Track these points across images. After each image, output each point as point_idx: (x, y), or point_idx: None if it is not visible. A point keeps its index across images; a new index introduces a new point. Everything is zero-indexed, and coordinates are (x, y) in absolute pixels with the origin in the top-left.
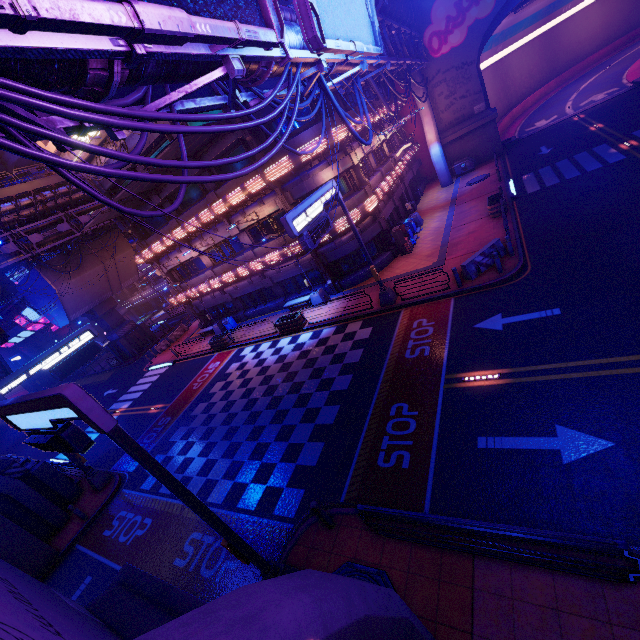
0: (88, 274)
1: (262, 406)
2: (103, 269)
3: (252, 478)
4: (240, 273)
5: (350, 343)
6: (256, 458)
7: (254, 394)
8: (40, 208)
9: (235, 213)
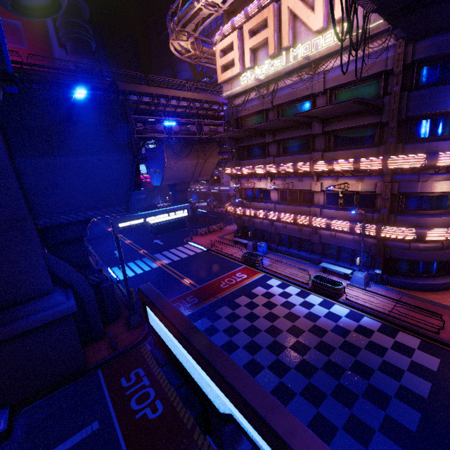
0: (187, 162)
1: (291, 361)
2: (196, 163)
3: None
4: (299, 220)
5: (407, 360)
6: None
7: (281, 338)
8: (188, 111)
9: (327, 175)
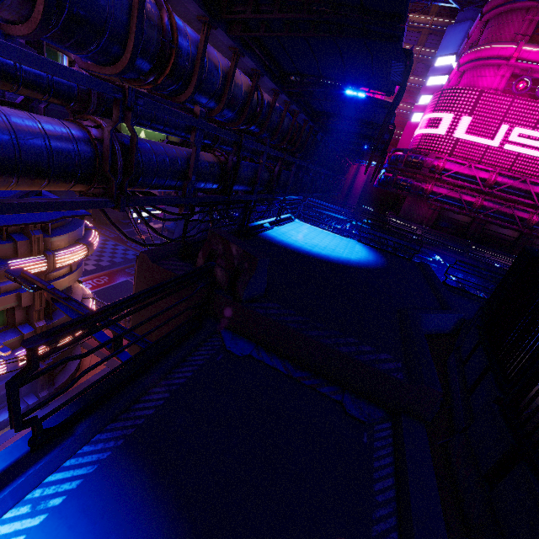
0: None
1: None
2: None
3: None
4: None
5: None
6: None
7: None
8: None
9: None
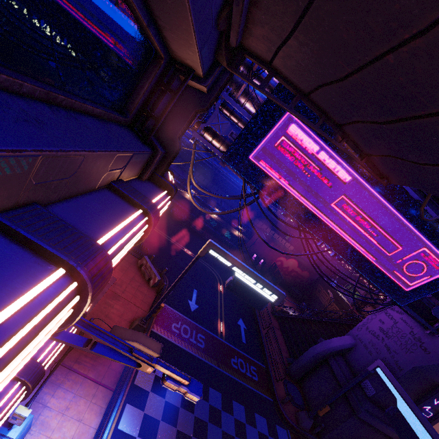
0: None
1: None
2: None
3: None
4: None
5: None
6: None
7: None
8: None
9: None
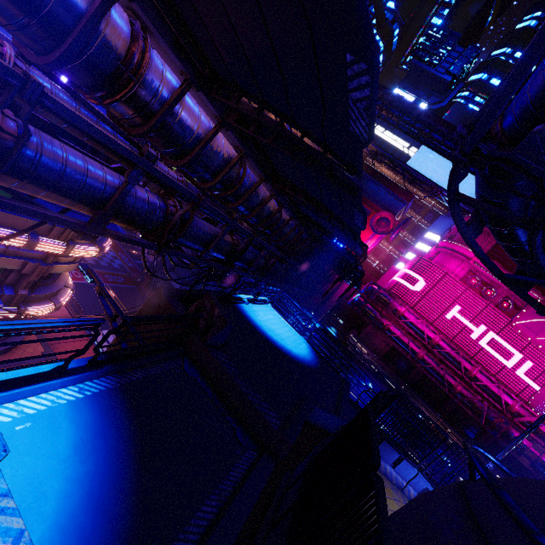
0: None
1: None
2: None
3: None
4: None
5: None
6: None
7: None
8: None
9: None
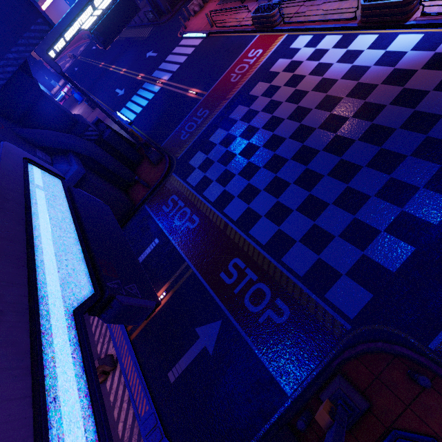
0: None
1: (319, 143)
2: None
3: (301, 237)
4: None
5: None
6: (307, 214)
7: (308, 120)
8: None
9: None
